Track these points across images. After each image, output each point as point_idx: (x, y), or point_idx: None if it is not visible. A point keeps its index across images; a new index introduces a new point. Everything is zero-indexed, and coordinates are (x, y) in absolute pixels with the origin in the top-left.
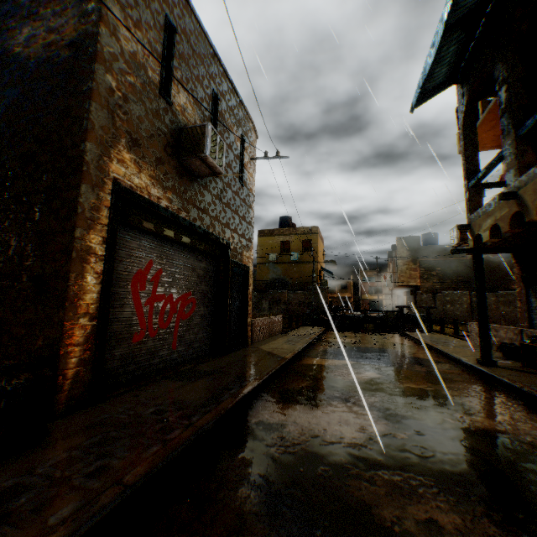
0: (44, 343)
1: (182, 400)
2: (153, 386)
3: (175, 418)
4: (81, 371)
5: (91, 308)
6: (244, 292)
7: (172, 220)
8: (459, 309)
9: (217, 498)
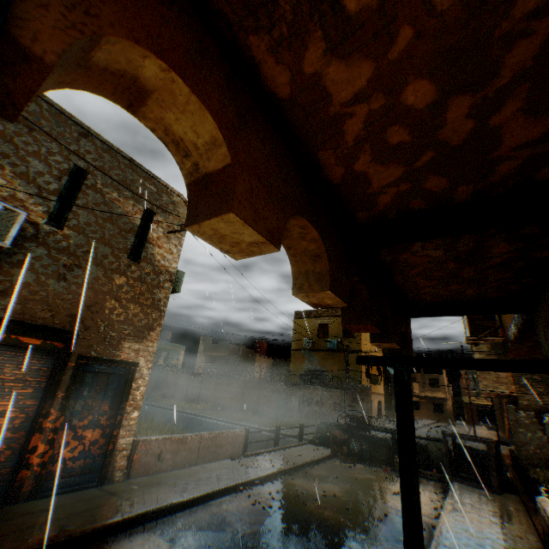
0: None
1: None
2: None
3: None
4: None
5: None
6: (121, 398)
7: None
8: None
9: None
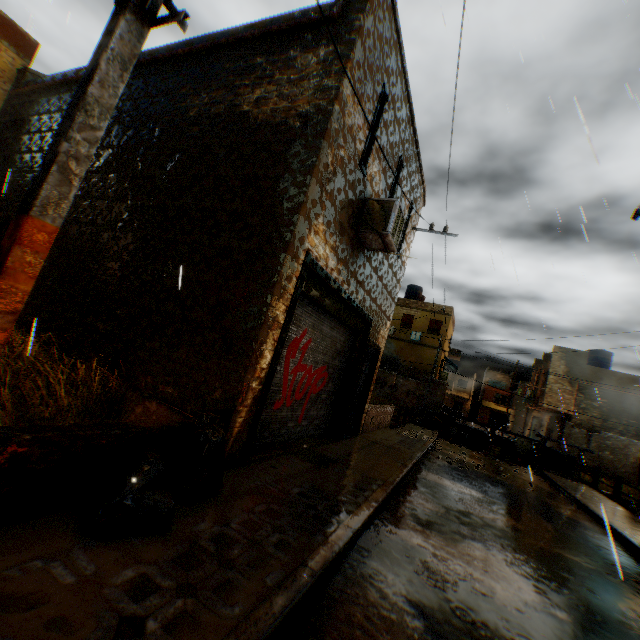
0: (220, 396)
1: (320, 488)
2: (285, 460)
3: (323, 508)
4: (241, 431)
5: (262, 372)
6: (369, 374)
7: (335, 292)
8: (621, 461)
9: (384, 612)
